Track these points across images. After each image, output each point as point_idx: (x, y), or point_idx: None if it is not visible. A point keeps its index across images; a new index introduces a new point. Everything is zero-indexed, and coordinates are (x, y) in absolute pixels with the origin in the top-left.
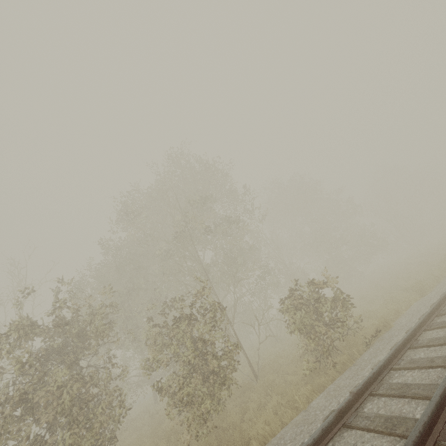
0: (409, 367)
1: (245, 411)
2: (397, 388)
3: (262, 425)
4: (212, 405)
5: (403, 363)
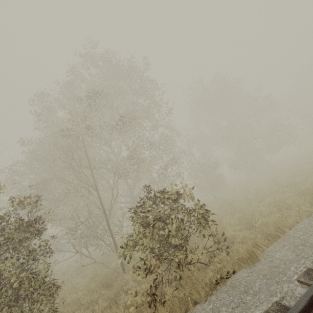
0: None
1: None
2: None
3: None
4: None
5: None
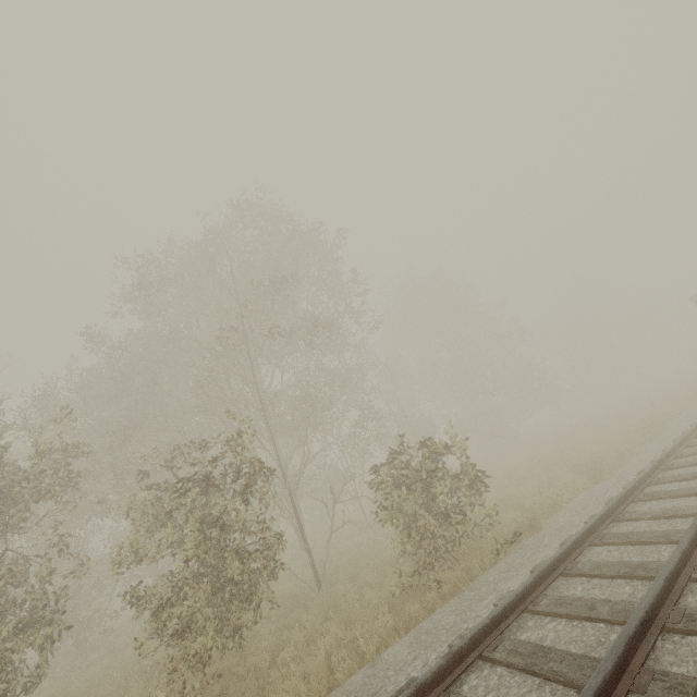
0: (553, 613)
1: (284, 646)
2: (526, 653)
3: (296, 683)
4: (219, 640)
5: (545, 602)
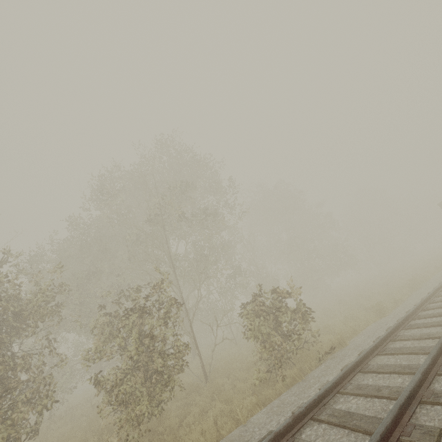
0: (355, 393)
1: (186, 415)
2: (339, 416)
3: (197, 435)
4: (149, 408)
5: (350, 387)
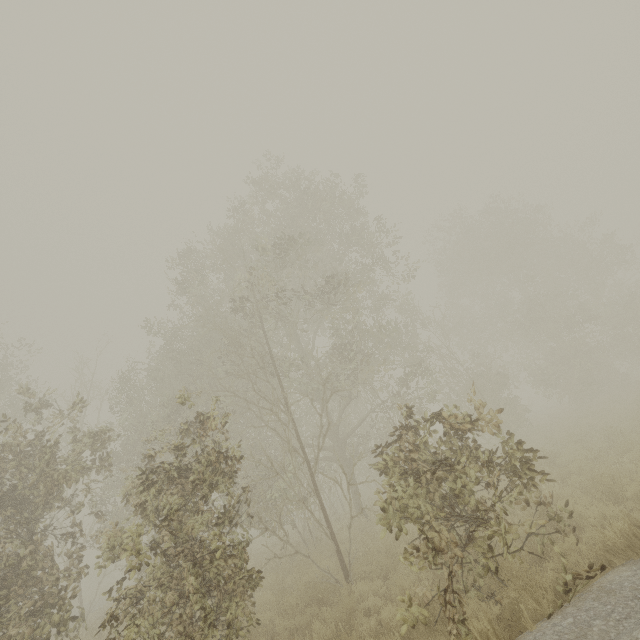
0: None
1: None
2: None
3: None
4: None
5: None
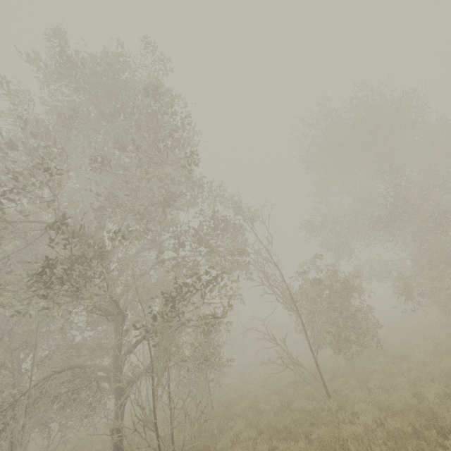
0: None
1: None
2: None
3: None
4: None
5: None
